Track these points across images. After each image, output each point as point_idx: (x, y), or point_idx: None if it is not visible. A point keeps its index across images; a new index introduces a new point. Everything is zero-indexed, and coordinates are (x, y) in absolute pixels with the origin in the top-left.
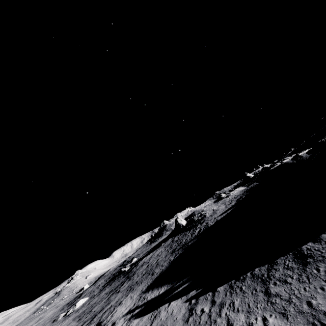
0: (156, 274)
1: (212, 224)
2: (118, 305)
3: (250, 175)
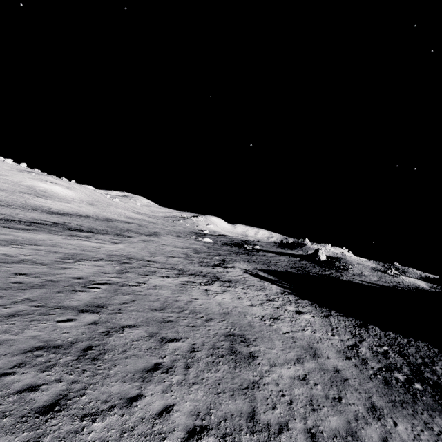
0: (271, 268)
1: (344, 280)
2: (238, 262)
3: None
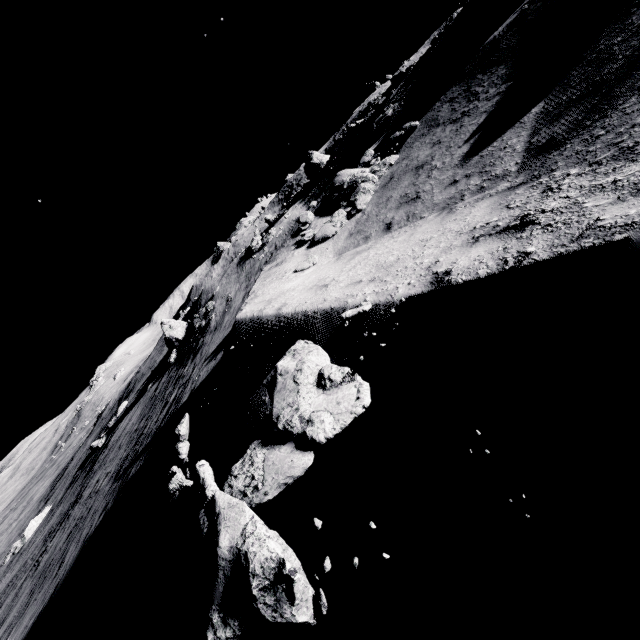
0: (55, 581)
1: (182, 406)
2: None
3: (320, 161)
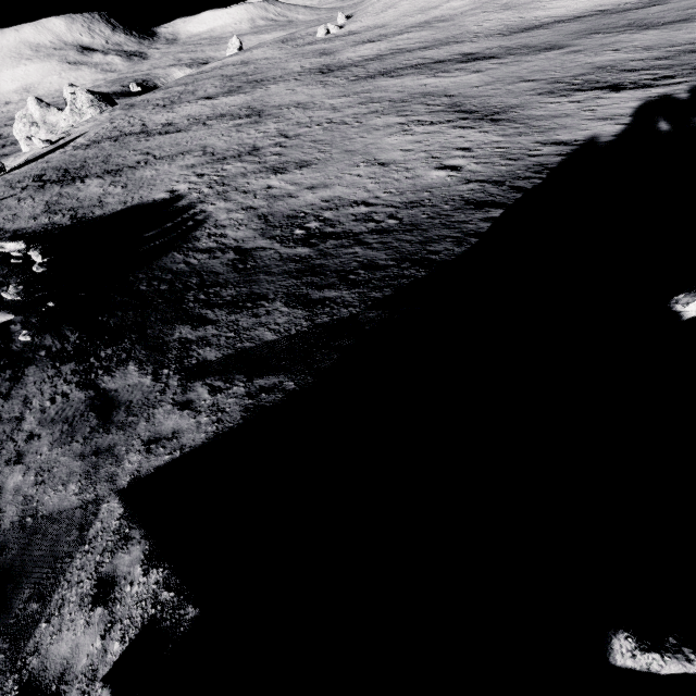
0: None
1: None
2: None
3: None
